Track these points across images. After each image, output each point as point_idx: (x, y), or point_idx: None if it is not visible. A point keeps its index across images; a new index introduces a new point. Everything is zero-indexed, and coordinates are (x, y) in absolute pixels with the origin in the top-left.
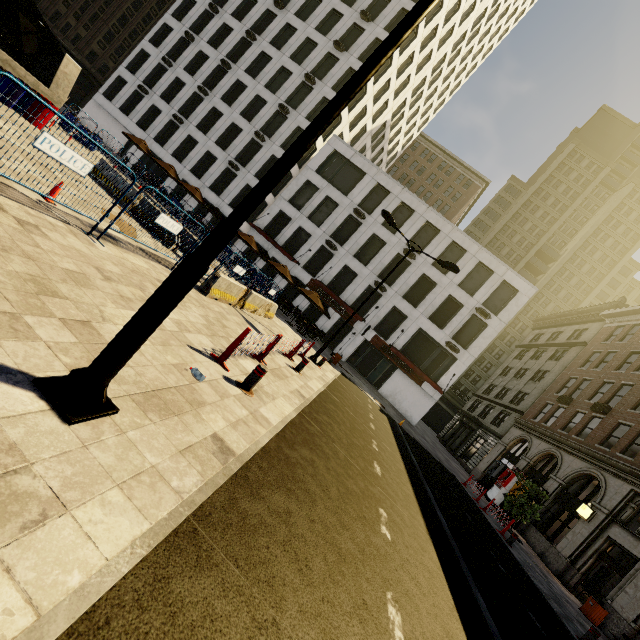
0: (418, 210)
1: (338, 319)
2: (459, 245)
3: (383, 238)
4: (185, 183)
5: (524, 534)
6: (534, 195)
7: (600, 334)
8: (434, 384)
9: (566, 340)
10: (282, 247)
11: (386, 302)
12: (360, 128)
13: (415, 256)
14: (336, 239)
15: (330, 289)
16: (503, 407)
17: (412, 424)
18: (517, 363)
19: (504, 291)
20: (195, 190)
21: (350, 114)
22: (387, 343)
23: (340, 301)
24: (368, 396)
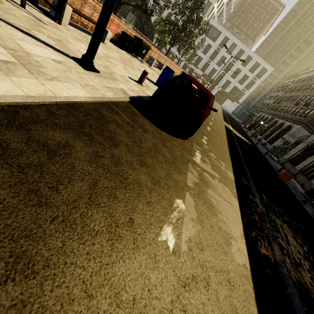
0: (238, 45)
1: (210, 85)
2: (250, 56)
3: (226, 57)
4: (171, 52)
5: (251, 131)
6: (310, 8)
7: (294, 81)
8: (236, 101)
9: (289, 84)
10: (194, 64)
11: (225, 78)
12: (221, 5)
13: (235, 62)
14: (210, 59)
15: (208, 76)
16: (262, 108)
17: (230, 113)
18: (273, 94)
19: (263, 71)
20: (173, 53)
21: (217, 4)
22: (224, 91)
23: (211, 80)
24: (217, 104)
